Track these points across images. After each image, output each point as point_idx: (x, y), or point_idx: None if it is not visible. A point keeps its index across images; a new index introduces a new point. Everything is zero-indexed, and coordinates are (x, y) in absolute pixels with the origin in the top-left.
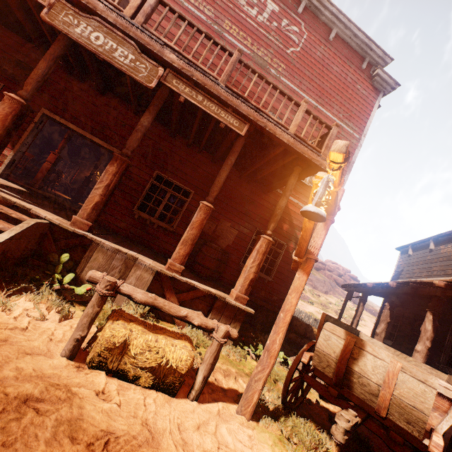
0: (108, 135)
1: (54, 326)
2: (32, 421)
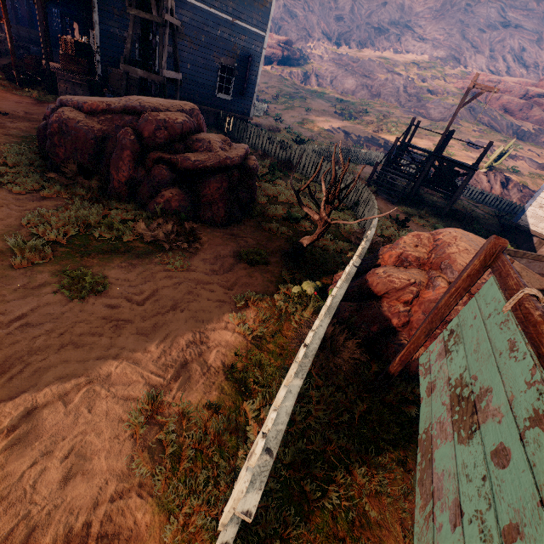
0: None
1: None
2: None
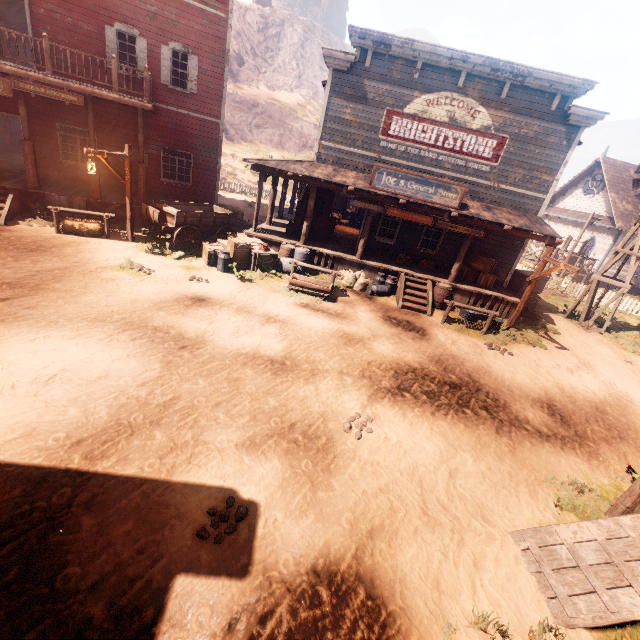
0: (1, 104)
1: (50, 229)
2: (54, 240)
